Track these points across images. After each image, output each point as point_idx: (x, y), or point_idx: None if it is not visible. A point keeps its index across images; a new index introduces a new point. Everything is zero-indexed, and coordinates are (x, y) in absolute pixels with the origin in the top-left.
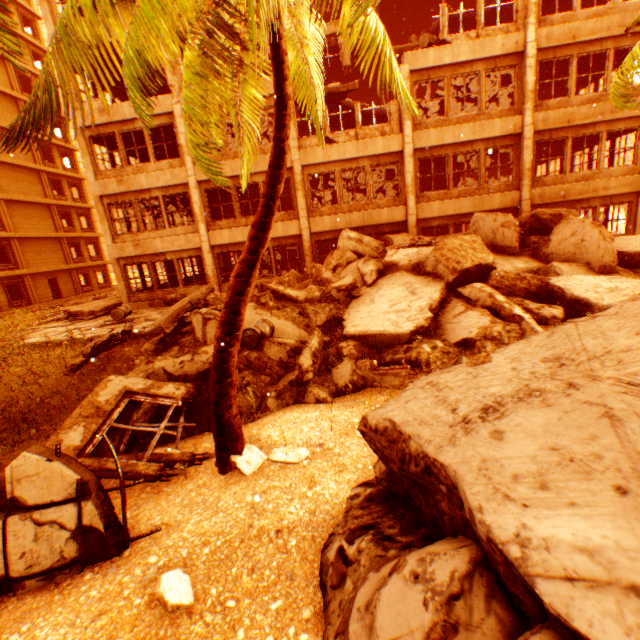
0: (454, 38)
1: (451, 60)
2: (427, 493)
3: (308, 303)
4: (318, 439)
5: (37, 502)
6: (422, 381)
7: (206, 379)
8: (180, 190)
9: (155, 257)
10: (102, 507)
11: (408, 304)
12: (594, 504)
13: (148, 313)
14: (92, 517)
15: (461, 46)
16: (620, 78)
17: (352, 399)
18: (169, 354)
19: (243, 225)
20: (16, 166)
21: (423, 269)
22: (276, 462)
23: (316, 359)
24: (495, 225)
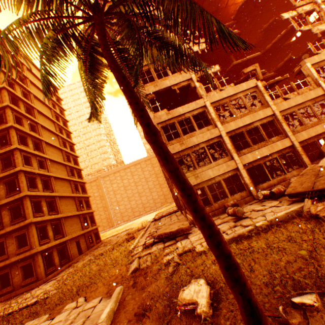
0: (320, 52)
1: (324, 58)
2: None
3: None
4: None
5: None
6: None
7: None
8: (215, 140)
9: (208, 182)
10: None
11: None
12: None
13: None
14: None
15: None
16: None
17: None
18: None
19: (256, 149)
20: (61, 179)
21: None
22: None
23: None
24: None
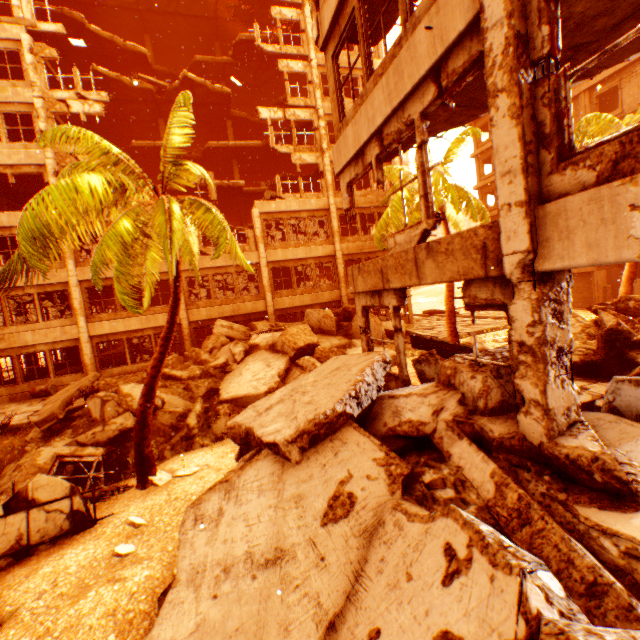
0: (287, 196)
1: (286, 209)
2: (251, 446)
3: (191, 380)
4: (205, 462)
5: (48, 500)
6: (251, 406)
7: (115, 443)
8: (59, 287)
9: (23, 349)
10: (84, 500)
11: (265, 373)
12: (280, 420)
13: (15, 407)
14: (80, 504)
15: (292, 202)
16: (377, 233)
17: (227, 441)
18: (65, 436)
19: (125, 317)
20: None
21: (276, 348)
22: (179, 476)
23: (200, 419)
24: (320, 317)
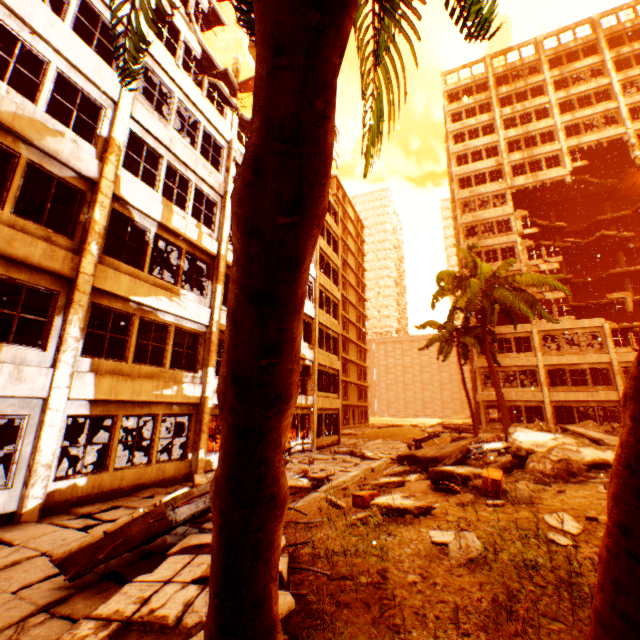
0: None
1: None
2: None
3: None
4: None
5: None
6: None
7: None
8: (529, 368)
9: (507, 402)
10: None
11: None
12: None
13: None
14: None
15: None
16: None
17: None
18: None
19: (572, 390)
20: (352, 342)
21: None
22: None
23: None
24: None
